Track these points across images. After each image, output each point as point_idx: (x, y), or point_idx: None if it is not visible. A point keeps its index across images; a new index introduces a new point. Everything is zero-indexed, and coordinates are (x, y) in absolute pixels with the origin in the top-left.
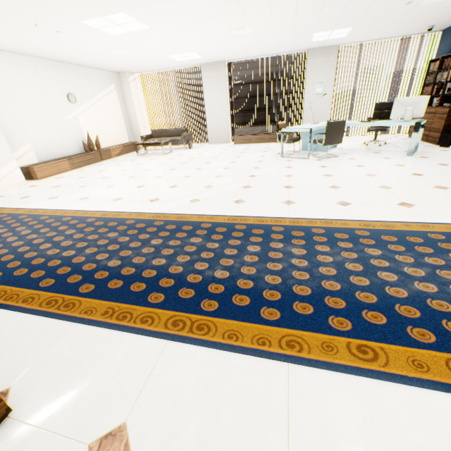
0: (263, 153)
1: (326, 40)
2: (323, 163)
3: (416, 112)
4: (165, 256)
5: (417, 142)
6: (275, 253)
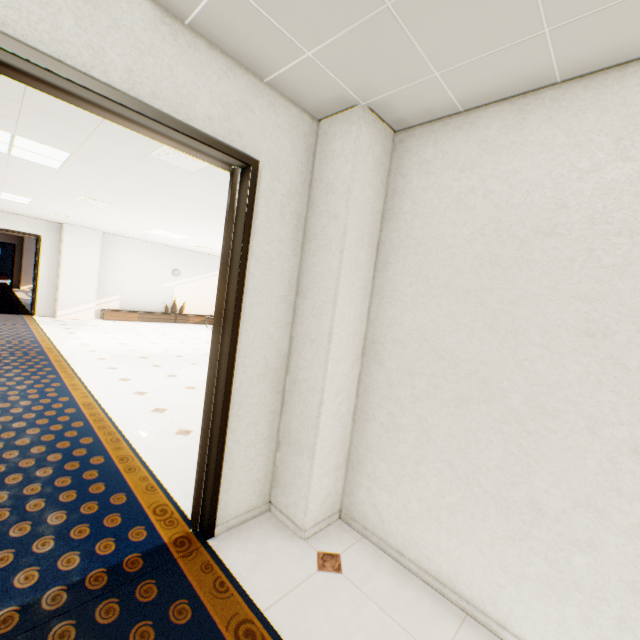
0: None
1: None
2: None
3: None
4: None
5: None
6: (4, 371)
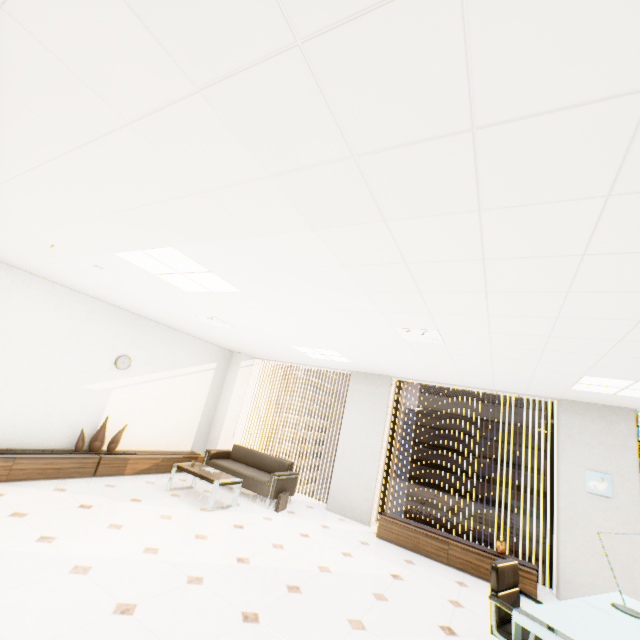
0: (442, 639)
1: (608, 394)
2: None
3: None
4: None
5: None
6: None
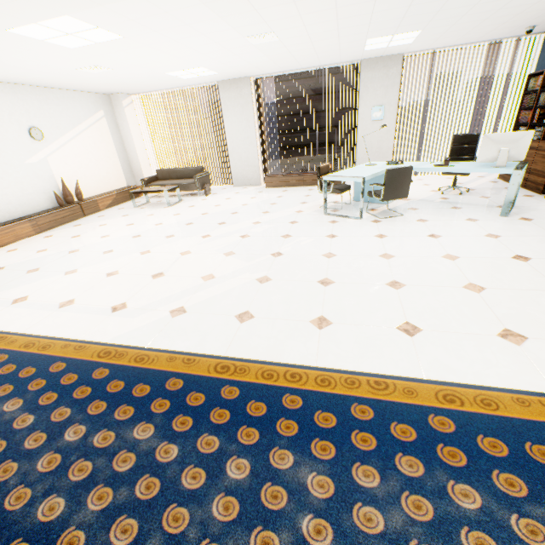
0: (301, 205)
1: (385, 48)
2: (382, 228)
3: (514, 154)
4: (71, 486)
5: (514, 194)
6: (275, 489)
